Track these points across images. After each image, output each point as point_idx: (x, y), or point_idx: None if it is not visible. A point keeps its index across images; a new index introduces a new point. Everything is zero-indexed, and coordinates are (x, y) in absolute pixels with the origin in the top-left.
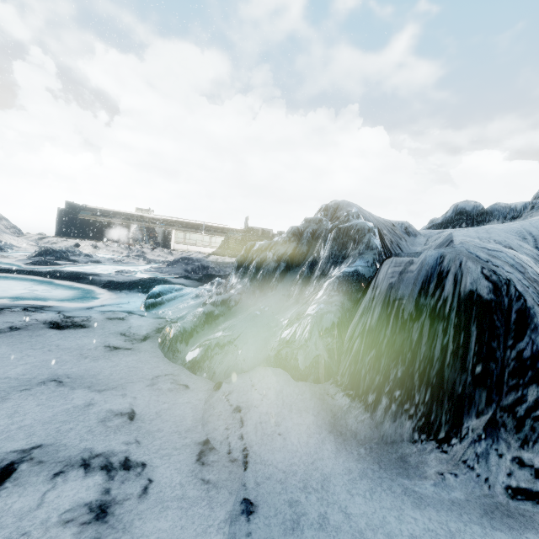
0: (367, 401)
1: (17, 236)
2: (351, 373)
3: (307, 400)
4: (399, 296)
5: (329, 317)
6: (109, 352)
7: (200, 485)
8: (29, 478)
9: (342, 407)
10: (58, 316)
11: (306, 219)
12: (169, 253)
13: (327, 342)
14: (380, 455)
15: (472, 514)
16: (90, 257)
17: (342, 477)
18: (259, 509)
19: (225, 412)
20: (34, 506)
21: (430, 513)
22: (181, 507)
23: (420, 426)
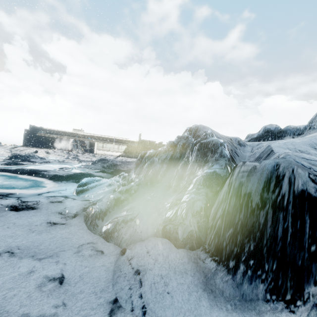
0: (229, 266)
1: None
2: (216, 244)
3: (186, 263)
4: (248, 191)
5: (198, 204)
6: (49, 227)
7: None
8: None
9: (211, 269)
10: (17, 201)
11: (178, 136)
12: (93, 156)
13: (197, 221)
14: (242, 311)
15: None
16: (43, 159)
17: None
18: None
19: (128, 274)
20: None
21: None
22: None
23: (271, 289)
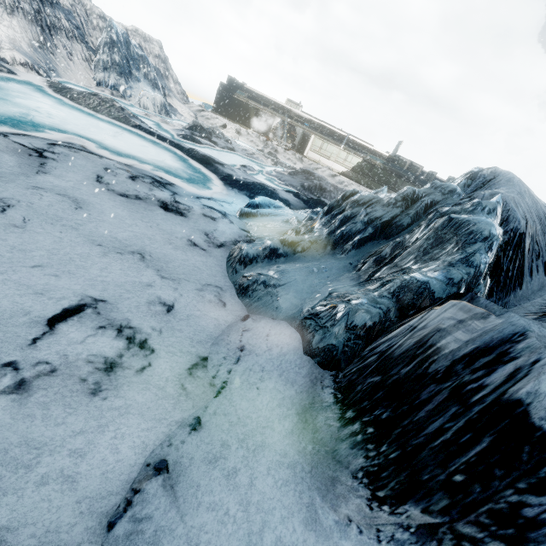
0: (345, 413)
1: (184, 103)
2: (351, 380)
3: (300, 376)
4: (439, 345)
5: (364, 317)
6: (188, 246)
7: (178, 388)
8: (87, 321)
9: (323, 401)
10: (170, 198)
11: (434, 183)
12: (299, 160)
13: (349, 338)
14: (320, 462)
15: None
16: (228, 143)
17: (275, 454)
18: (202, 431)
19: (233, 344)
20: (79, 341)
21: (310, 537)
22: (157, 394)
23: (369, 471)
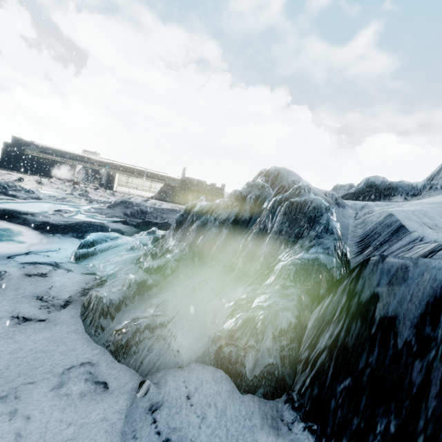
0: None
1: None
2: (314, 397)
3: (258, 429)
4: (390, 315)
5: (286, 317)
6: (14, 326)
7: None
8: None
9: None
10: None
11: (248, 183)
12: (112, 194)
13: (281, 346)
14: None
15: None
16: (31, 193)
17: None
18: None
19: None
20: None
21: None
22: None
23: None
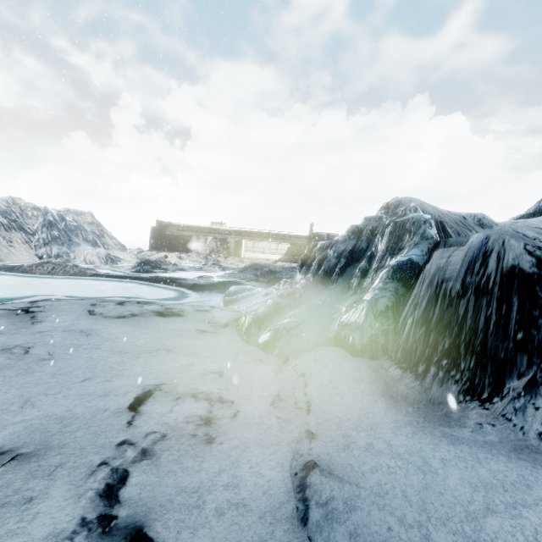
0: (417, 371)
1: (122, 251)
2: (404, 349)
3: (363, 371)
4: (447, 277)
5: (383, 301)
6: (199, 334)
7: (274, 419)
8: (162, 398)
9: (394, 377)
10: (161, 307)
11: (365, 218)
12: (240, 261)
13: (381, 323)
14: (426, 412)
15: (502, 450)
16: (177, 266)
17: (389, 424)
18: (319, 437)
19: (292, 377)
20: (168, 412)
21: (463, 447)
22: (260, 428)
23: (465, 389)
